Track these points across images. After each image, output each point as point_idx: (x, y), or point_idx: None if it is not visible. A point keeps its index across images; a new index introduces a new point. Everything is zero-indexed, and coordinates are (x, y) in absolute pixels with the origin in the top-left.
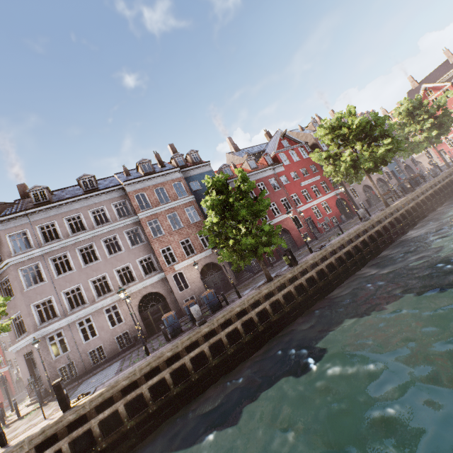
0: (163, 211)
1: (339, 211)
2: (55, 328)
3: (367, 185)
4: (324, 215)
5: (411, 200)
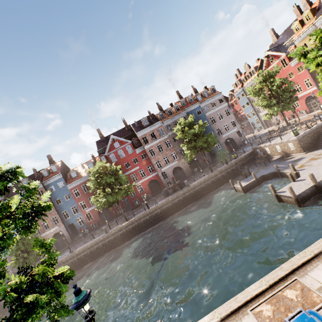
0: None
1: (151, 189)
2: None
3: (179, 166)
4: (137, 194)
5: (139, 219)
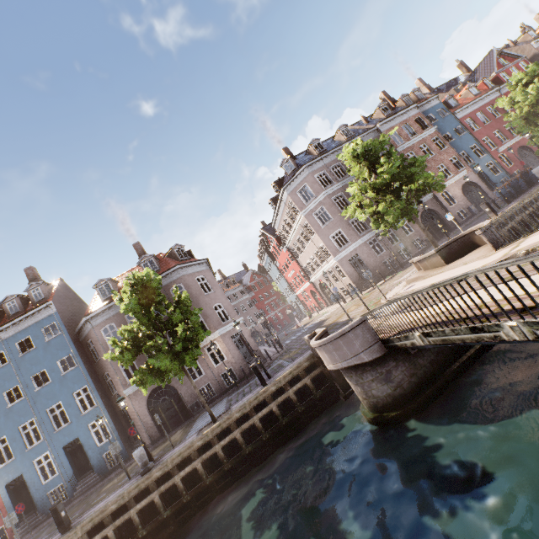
0: (414, 144)
1: None
2: (371, 235)
3: None
4: None
5: None
